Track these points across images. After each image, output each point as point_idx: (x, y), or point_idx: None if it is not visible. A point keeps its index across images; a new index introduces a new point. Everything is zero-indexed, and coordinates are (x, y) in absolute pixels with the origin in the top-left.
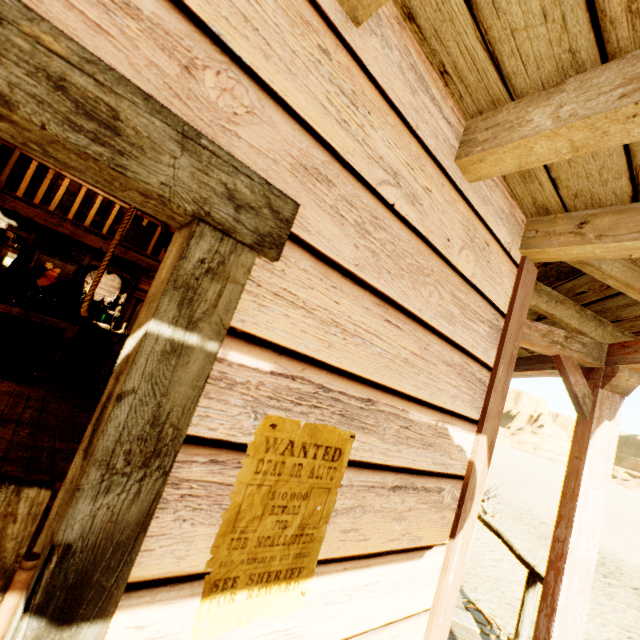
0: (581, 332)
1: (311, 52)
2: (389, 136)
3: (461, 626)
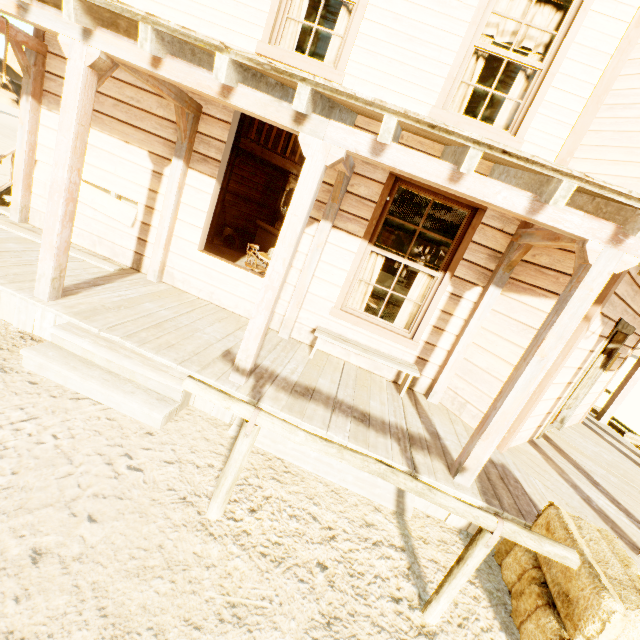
0: None
1: None
2: None
3: None
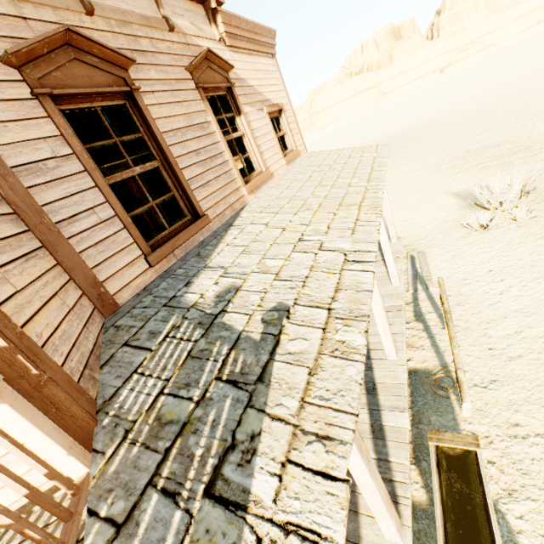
0: None
1: None
2: None
3: (395, 429)
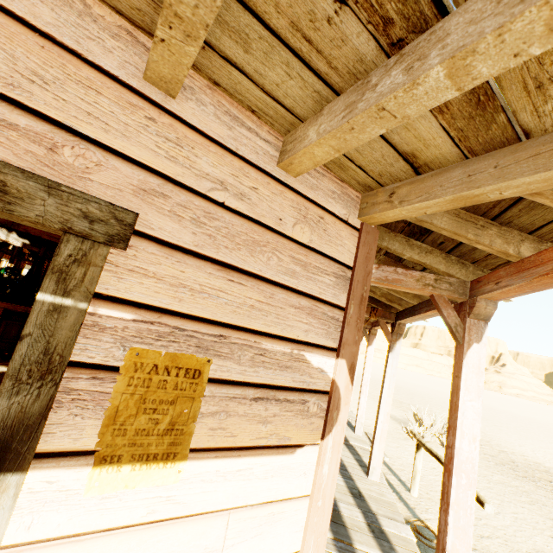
0: (449, 274)
1: (140, 121)
2: (213, 159)
3: (399, 536)
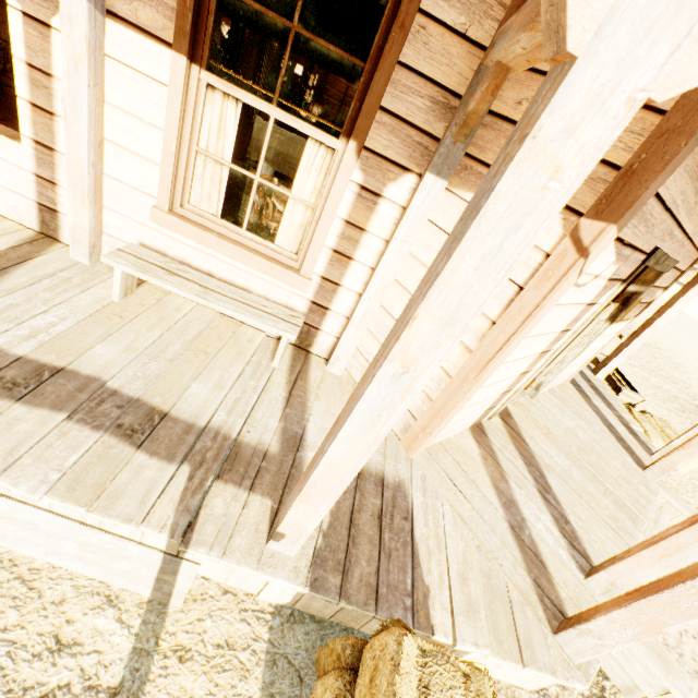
0: None
1: None
2: None
3: None
